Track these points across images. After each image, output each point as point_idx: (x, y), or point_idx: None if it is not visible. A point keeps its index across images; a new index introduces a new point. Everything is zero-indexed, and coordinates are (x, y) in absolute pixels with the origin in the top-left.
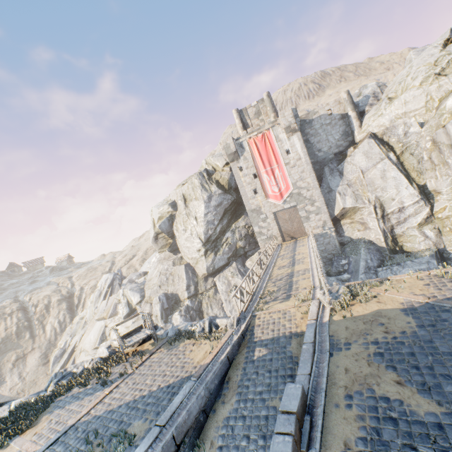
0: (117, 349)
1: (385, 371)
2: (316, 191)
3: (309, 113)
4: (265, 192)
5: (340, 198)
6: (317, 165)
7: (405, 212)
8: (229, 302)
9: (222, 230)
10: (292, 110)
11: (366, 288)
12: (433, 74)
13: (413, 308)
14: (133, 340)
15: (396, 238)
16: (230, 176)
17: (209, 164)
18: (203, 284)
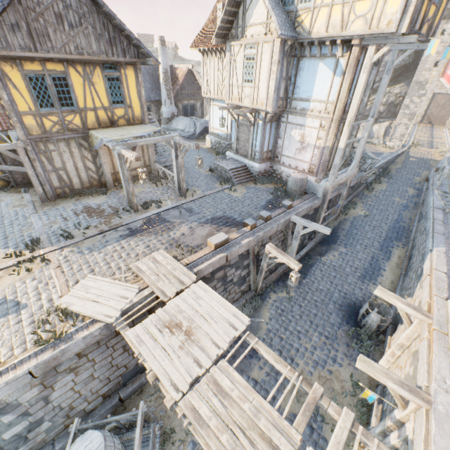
0: None
1: None
2: None
3: None
4: (445, 69)
5: None
6: None
7: None
8: None
9: (375, 89)
10: None
11: None
12: None
13: None
14: None
15: None
16: None
17: None
18: None
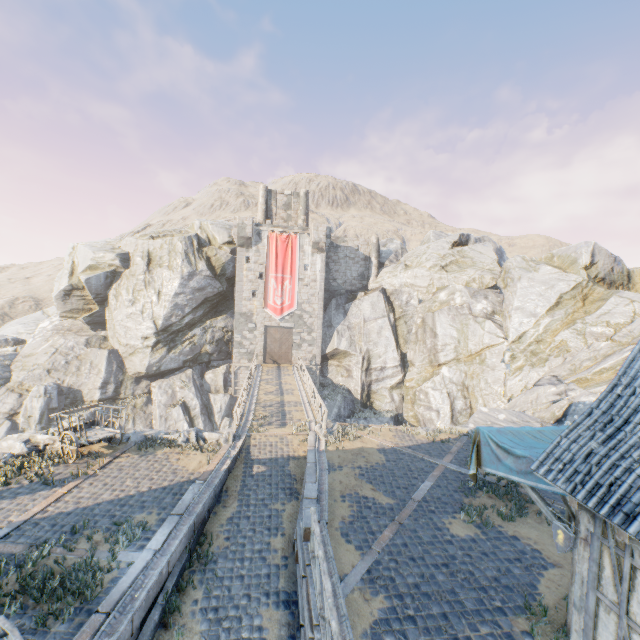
0: (42, 446)
1: (366, 483)
2: (318, 320)
3: (339, 238)
4: (266, 299)
5: (337, 337)
6: (327, 294)
7: (385, 372)
8: (166, 420)
9: (192, 323)
10: (327, 228)
11: (354, 429)
12: (440, 265)
13: (385, 449)
14: (94, 437)
15: (371, 393)
16: (229, 261)
17: (204, 230)
18: (132, 386)
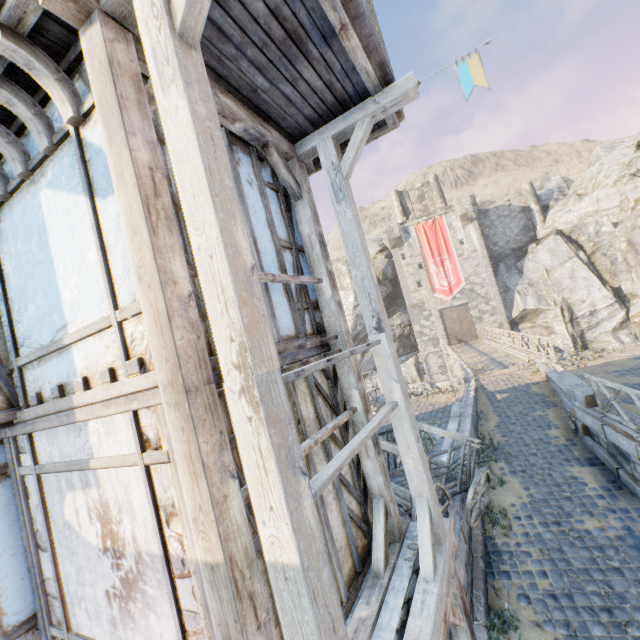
0: None
1: (631, 377)
2: (492, 288)
3: (485, 202)
4: (431, 285)
5: (519, 299)
6: (491, 261)
7: (597, 316)
8: None
9: None
10: (470, 197)
11: (589, 352)
12: (628, 174)
13: (639, 357)
14: None
15: (587, 344)
16: (386, 265)
17: None
18: None
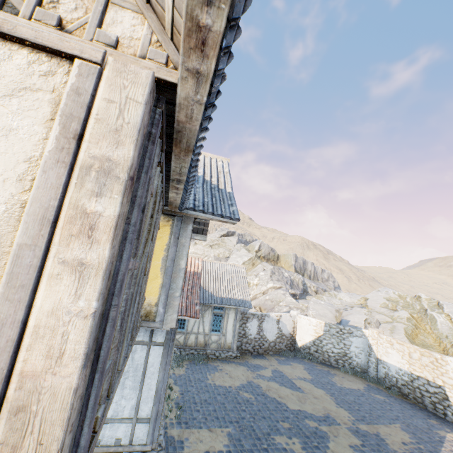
0: None
1: None
2: None
3: None
4: None
5: None
6: None
7: None
8: None
9: None
10: None
11: None
12: (210, 245)
13: None
14: None
15: None
16: None
17: None
18: None
